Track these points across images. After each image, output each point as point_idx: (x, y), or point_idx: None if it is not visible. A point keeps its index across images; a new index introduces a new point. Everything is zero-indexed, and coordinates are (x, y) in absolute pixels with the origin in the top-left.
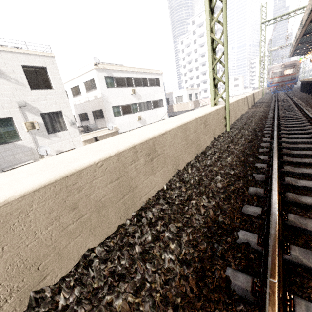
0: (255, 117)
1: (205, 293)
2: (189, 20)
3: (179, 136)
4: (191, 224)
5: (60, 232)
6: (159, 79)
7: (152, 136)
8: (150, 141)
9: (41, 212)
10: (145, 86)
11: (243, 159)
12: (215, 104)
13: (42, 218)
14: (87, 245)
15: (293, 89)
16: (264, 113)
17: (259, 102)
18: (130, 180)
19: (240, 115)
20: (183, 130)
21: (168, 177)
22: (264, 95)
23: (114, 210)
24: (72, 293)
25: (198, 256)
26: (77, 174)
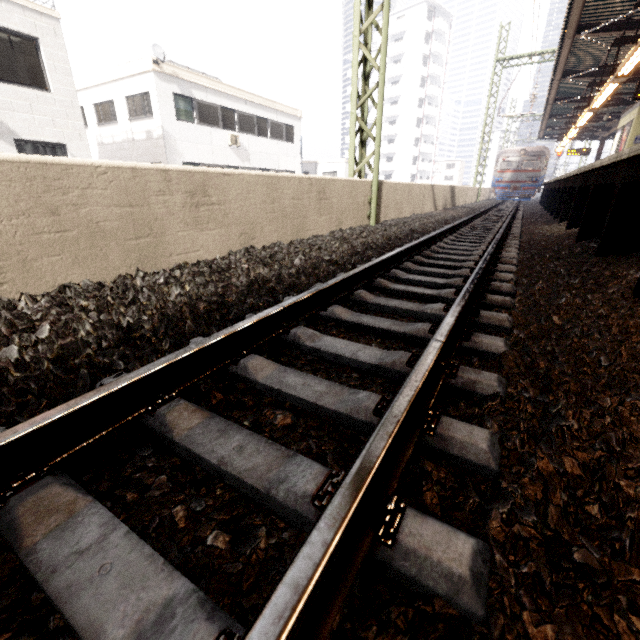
0: (430, 218)
1: (205, 316)
2: (379, 21)
3: (258, 191)
4: (228, 282)
5: (29, 236)
6: (294, 127)
7: (202, 170)
8: (198, 175)
9: (3, 194)
10: (260, 135)
11: (359, 252)
12: (359, 177)
13: (4, 203)
14: (70, 276)
15: (535, 200)
16: (452, 218)
17: (463, 206)
18: (154, 218)
19: (410, 213)
20: (269, 186)
21: (230, 248)
22: (484, 200)
23: (120, 250)
24: (39, 303)
25: (218, 301)
26: (62, 167)
